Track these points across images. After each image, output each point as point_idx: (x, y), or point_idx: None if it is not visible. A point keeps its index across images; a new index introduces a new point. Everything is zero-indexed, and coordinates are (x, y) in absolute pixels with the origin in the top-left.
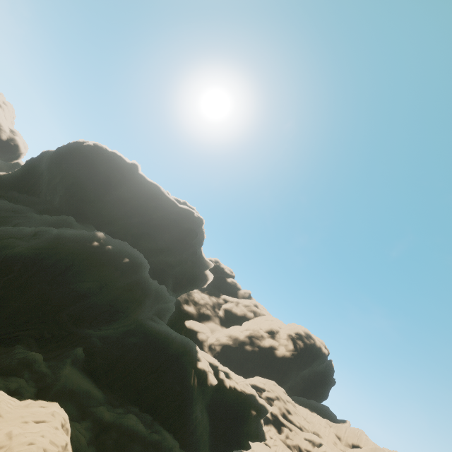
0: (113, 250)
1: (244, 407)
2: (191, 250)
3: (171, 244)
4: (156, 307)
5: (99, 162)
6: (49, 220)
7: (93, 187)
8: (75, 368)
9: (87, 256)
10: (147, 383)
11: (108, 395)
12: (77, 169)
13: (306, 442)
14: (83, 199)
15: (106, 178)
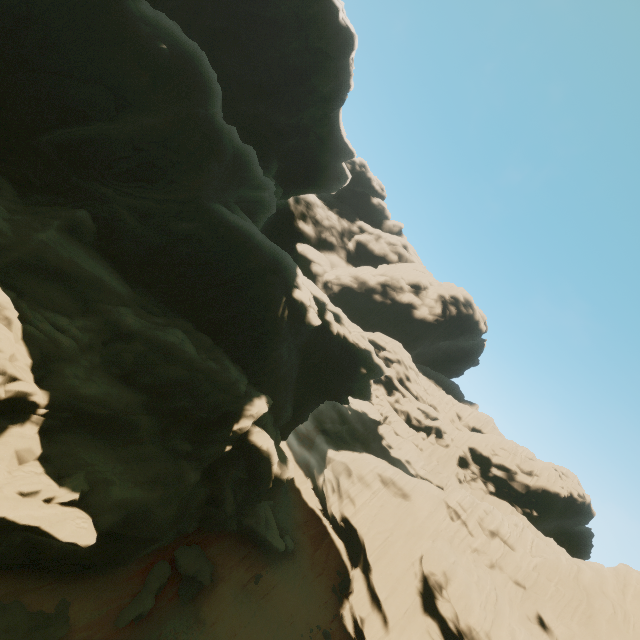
0: (126, 6)
1: (351, 362)
2: (320, 109)
3: (281, 79)
4: (241, 194)
5: None
6: None
7: None
8: (71, 239)
9: None
10: (210, 298)
11: (142, 297)
12: None
13: (419, 412)
14: None
15: None
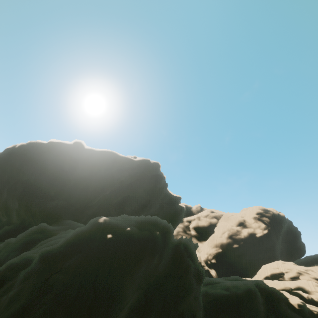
0: (134, 231)
1: None
2: (163, 193)
3: (147, 196)
4: None
5: (41, 155)
6: (15, 244)
7: (48, 182)
8: None
9: (110, 263)
10: None
11: None
12: (21, 174)
13: None
14: (44, 199)
15: (57, 167)
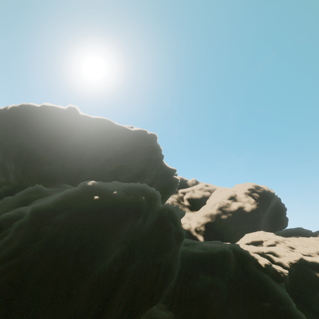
0: (120, 195)
1: (308, 276)
2: (158, 165)
3: (142, 166)
4: None
5: (34, 119)
6: (12, 201)
7: (43, 147)
8: None
9: (95, 220)
10: None
11: None
12: (15, 137)
13: None
14: (39, 163)
15: (51, 132)
